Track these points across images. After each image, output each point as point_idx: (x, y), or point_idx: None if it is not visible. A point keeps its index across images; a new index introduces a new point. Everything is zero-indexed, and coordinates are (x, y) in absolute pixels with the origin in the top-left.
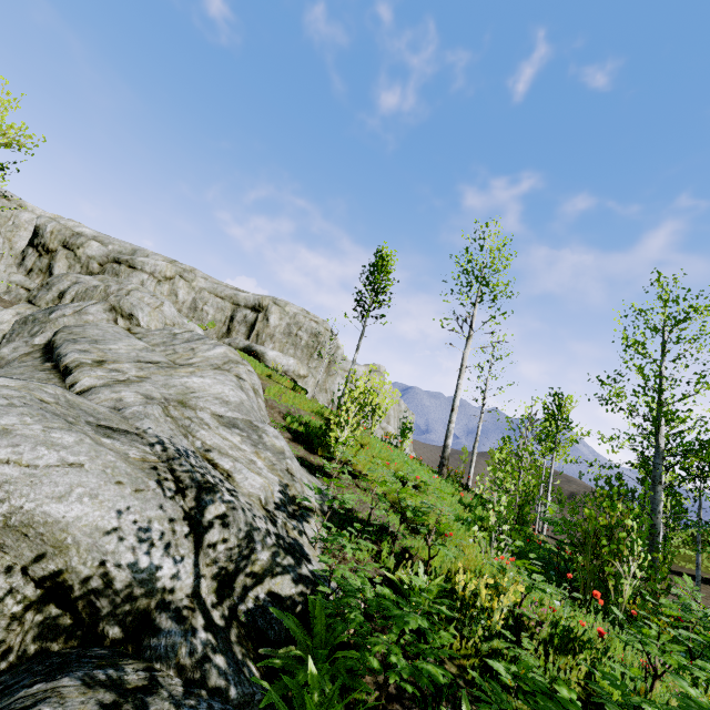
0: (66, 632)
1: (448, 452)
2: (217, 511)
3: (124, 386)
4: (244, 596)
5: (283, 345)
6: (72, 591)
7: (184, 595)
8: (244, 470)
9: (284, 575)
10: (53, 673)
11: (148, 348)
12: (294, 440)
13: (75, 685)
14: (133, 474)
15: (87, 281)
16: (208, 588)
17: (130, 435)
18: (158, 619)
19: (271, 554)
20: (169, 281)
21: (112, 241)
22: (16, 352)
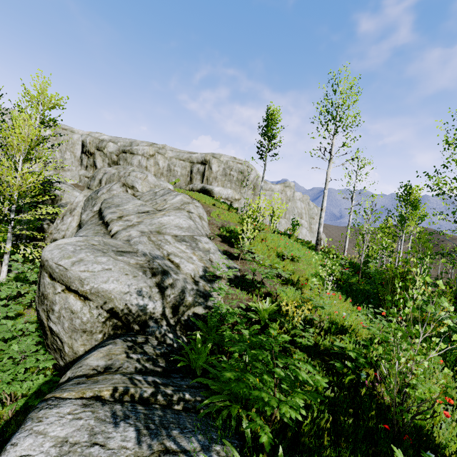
0: (121, 327)
1: (320, 236)
2: (169, 282)
3: (131, 228)
4: (183, 314)
5: (223, 182)
6: (119, 314)
7: (159, 314)
8: (185, 262)
9: (199, 306)
10: (115, 338)
11: (142, 204)
12: (222, 242)
13: (121, 341)
14: (132, 270)
15: (109, 171)
16: (168, 312)
17: (131, 253)
18: (149, 322)
19: (193, 298)
20: (152, 157)
21: (119, 140)
22: (88, 216)
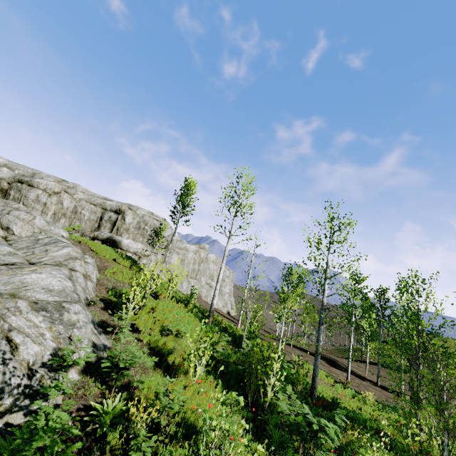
0: None
1: (213, 307)
2: None
3: None
4: None
5: (135, 235)
6: None
7: None
8: (29, 343)
9: (19, 411)
10: None
11: (11, 253)
12: (104, 309)
13: None
14: None
15: None
16: None
17: None
18: None
19: (14, 399)
20: (57, 194)
21: (18, 167)
22: None
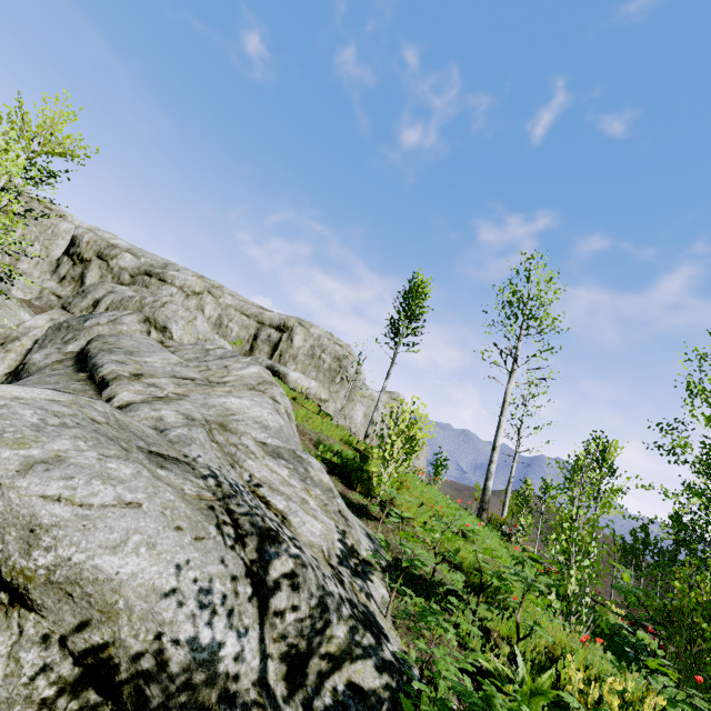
0: None
1: (489, 495)
2: (284, 569)
3: (164, 404)
4: (319, 686)
5: (305, 367)
6: (117, 672)
7: (250, 682)
8: (300, 512)
9: (365, 659)
10: None
11: (182, 363)
12: (330, 473)
13: None
14: (193, 517)
15: (122, 291)
16: (275, 673)
17: (181, 464)
18: None
19: (348, 629)
20: (197, 296)
21: (145, 254)
22: (48, 358)
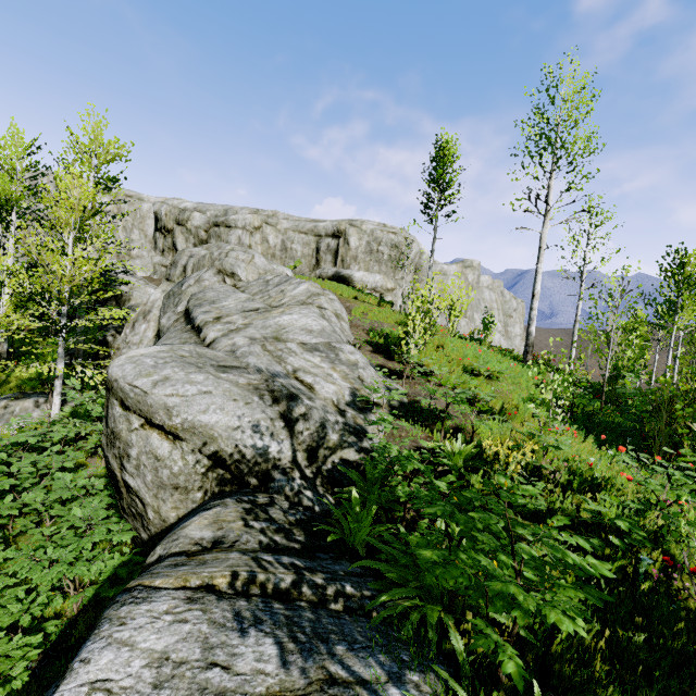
0: (230, 482)
1: (532, 339)
2: (300, 412)
3: (236, 334)
4: (325, 461)
5: (367, 264)
6: (226, 461)
7: (287, 461)
8: (321, 382)
9: (349, 448)
10: (224, 497)
11: (249, 299)
12: (374, 352)
13: (233, 501)
14: (242, 394)
15: (197, 252)
16: (302, 457)
17: (239, 369)
18: (273, 474)
19: (339, 435)
20: (258, 230)
21: (208, 207)
22: (170, 320)
